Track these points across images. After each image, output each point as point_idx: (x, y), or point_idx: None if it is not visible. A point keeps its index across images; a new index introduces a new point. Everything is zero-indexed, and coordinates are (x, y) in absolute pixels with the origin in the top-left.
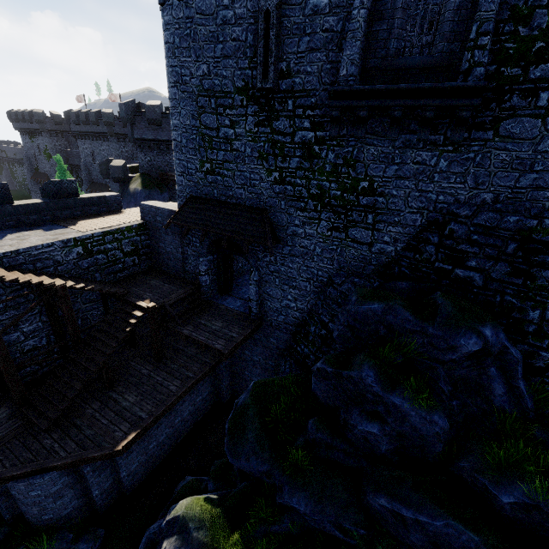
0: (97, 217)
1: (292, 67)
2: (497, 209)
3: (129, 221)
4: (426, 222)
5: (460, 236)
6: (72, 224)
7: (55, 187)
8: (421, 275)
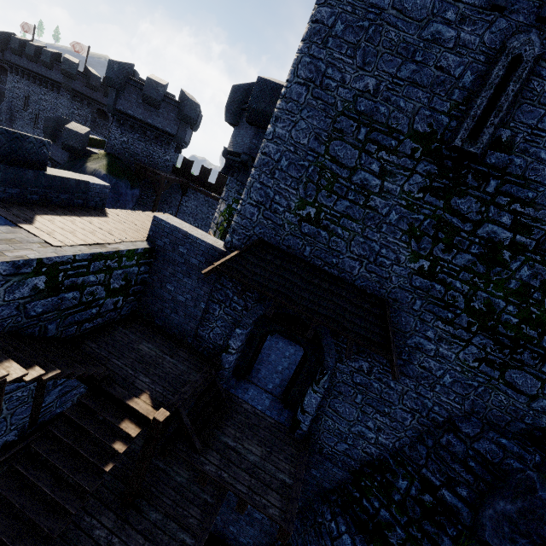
0: (68, 214)
1: (517, 141)
2: None
3: (128, 239)
4: None
5: None
6: (25, 218)
7: (8, 142)
8: None
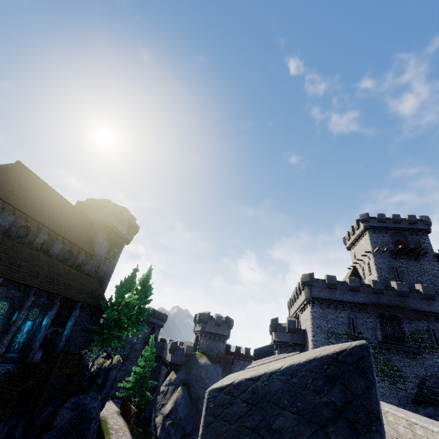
0: None
1: (361, 331)
2: (434, 377)
3: None
4: (418, 381)
5: (430, 385)
6: None
7: None
8: (428, 401)
